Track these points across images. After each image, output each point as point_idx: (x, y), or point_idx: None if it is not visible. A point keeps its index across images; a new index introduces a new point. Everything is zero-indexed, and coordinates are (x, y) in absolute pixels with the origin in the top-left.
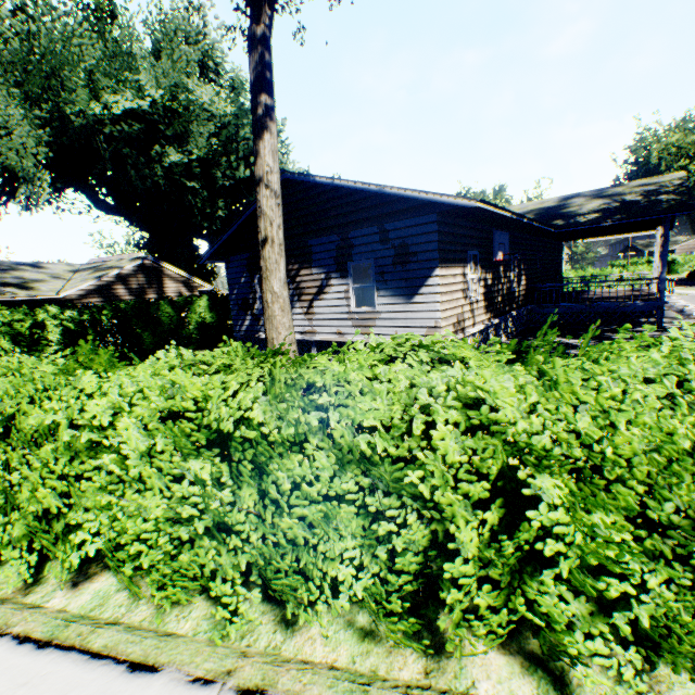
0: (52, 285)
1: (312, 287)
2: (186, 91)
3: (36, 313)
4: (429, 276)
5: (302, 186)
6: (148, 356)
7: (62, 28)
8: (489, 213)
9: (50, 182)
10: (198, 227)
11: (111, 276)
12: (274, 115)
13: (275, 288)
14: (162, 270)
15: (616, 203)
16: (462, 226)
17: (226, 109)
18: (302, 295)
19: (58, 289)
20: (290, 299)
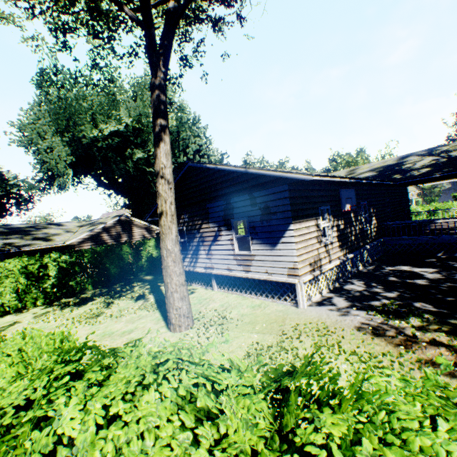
0: (64, 236)
1: (210, 236)
2: (146, 117)
3: (43, 258)
4: (286, 229)
5: (201, 169)
6: (115, 280)
7: (82, 93)
8: (328, 181)
9: (76, 174)
10: (155, 194)
11: (99, 228)
12: (167, 131)
13: (168, 246)
14: (132, 222)
15: (443, 159)
16: (311, 190)
17: (173, 123)
18: (204, 242)
19: (66, 239)
20: (197, 244)
